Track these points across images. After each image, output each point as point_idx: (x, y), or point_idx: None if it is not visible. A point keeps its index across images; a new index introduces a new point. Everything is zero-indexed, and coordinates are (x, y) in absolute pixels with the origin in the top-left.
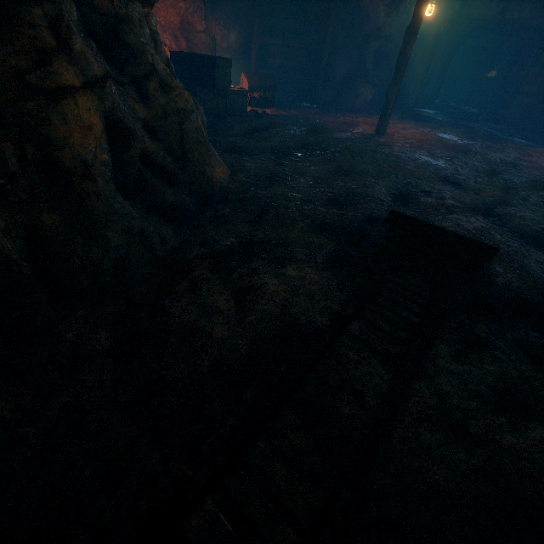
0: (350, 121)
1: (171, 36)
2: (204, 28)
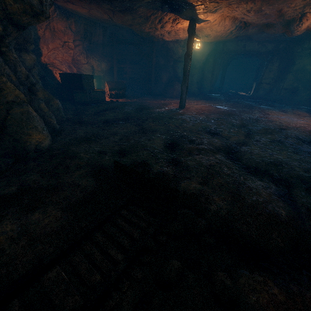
0: (167, 103)
1: (66, 66)
2: (86, 62)
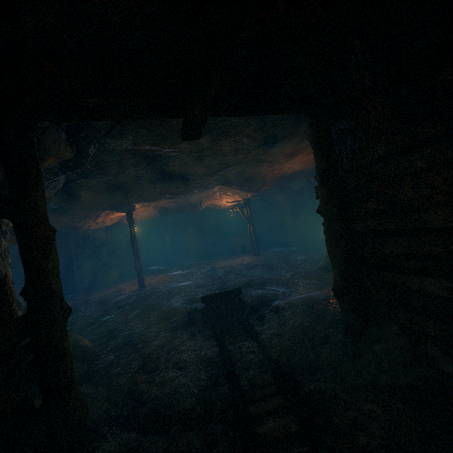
0: (118, 289)
1: None
2: None
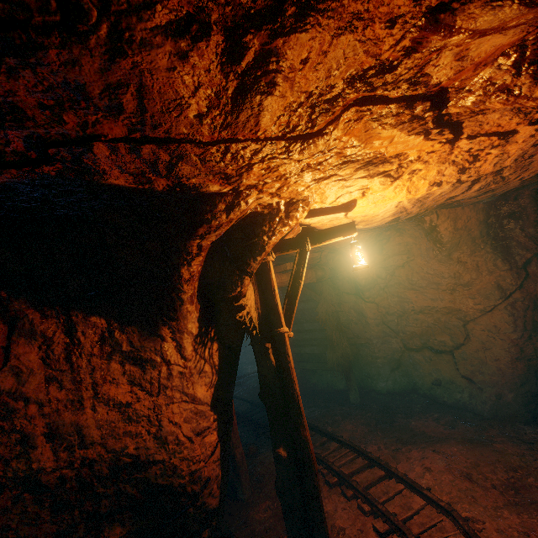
0: None
1: None
2: None
